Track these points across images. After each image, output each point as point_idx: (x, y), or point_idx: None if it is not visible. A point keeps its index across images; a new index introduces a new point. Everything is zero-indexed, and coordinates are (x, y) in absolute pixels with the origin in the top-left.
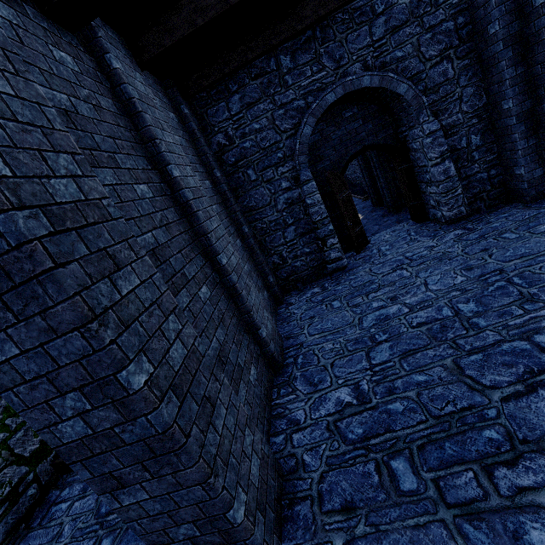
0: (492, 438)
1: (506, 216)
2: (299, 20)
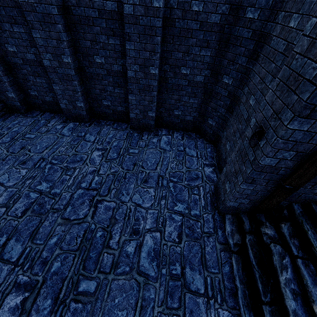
0: (100, 235)
1: (18, 123)
2: None
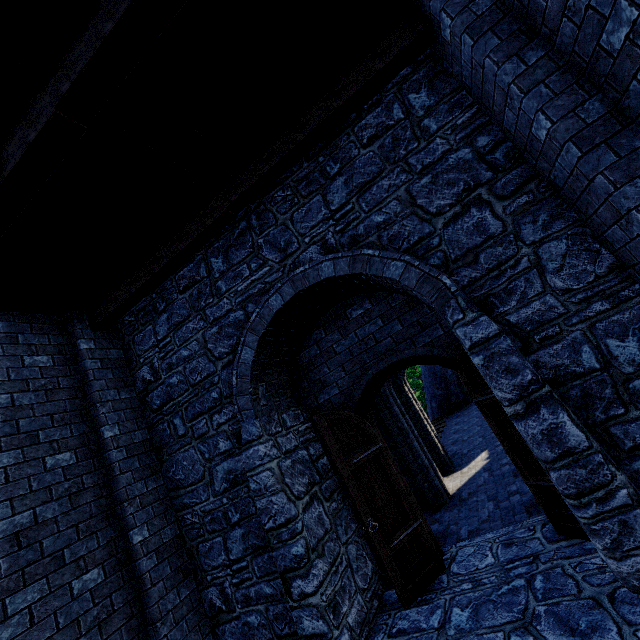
0: None
1: None
2: (208, 214)
